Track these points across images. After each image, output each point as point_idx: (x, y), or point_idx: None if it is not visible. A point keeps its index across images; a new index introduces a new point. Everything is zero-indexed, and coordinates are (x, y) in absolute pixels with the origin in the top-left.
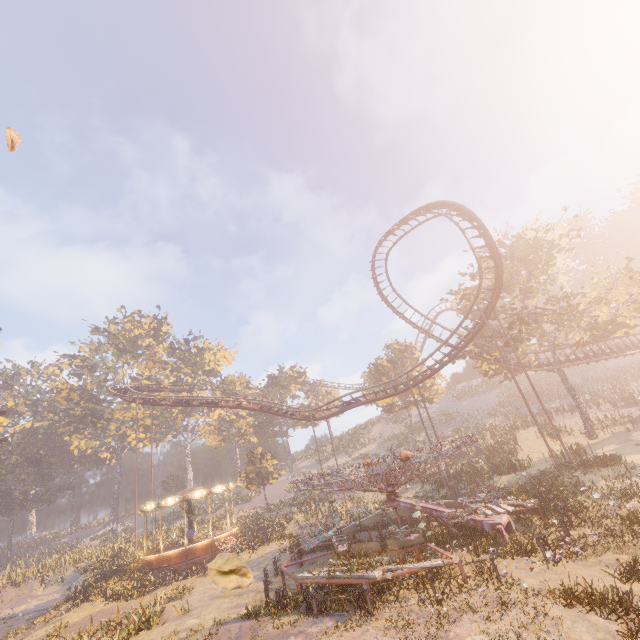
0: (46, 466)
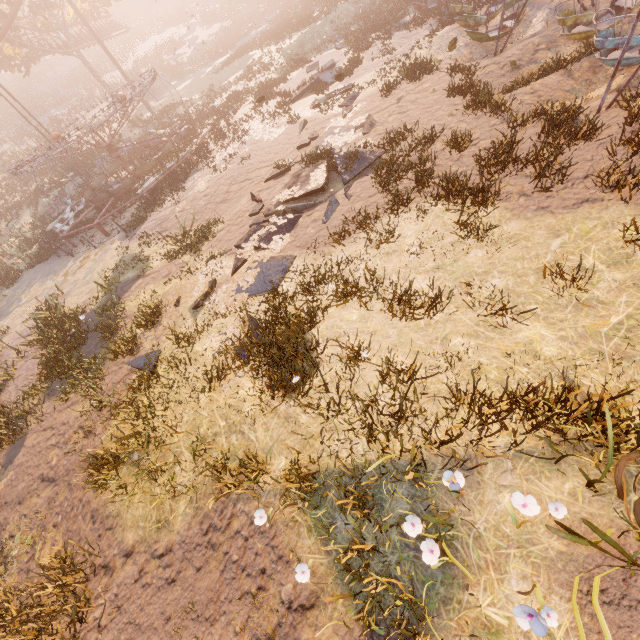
0: None
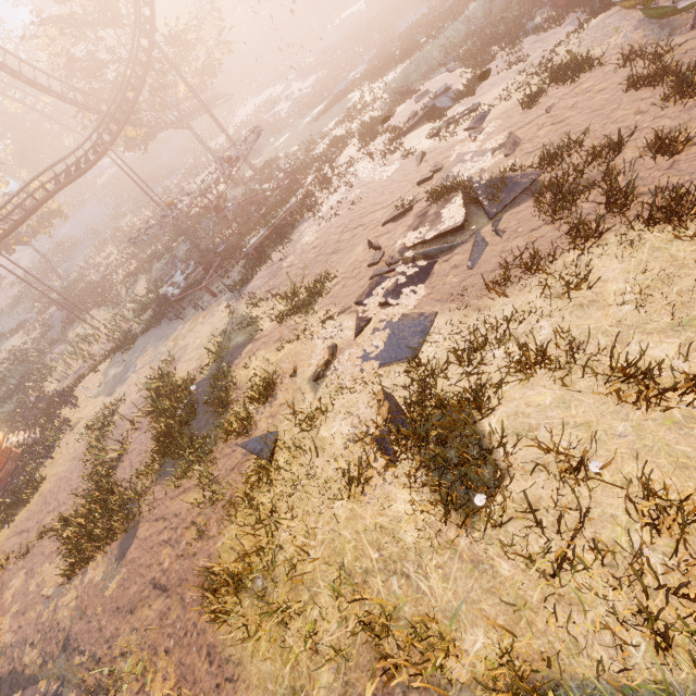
0: None
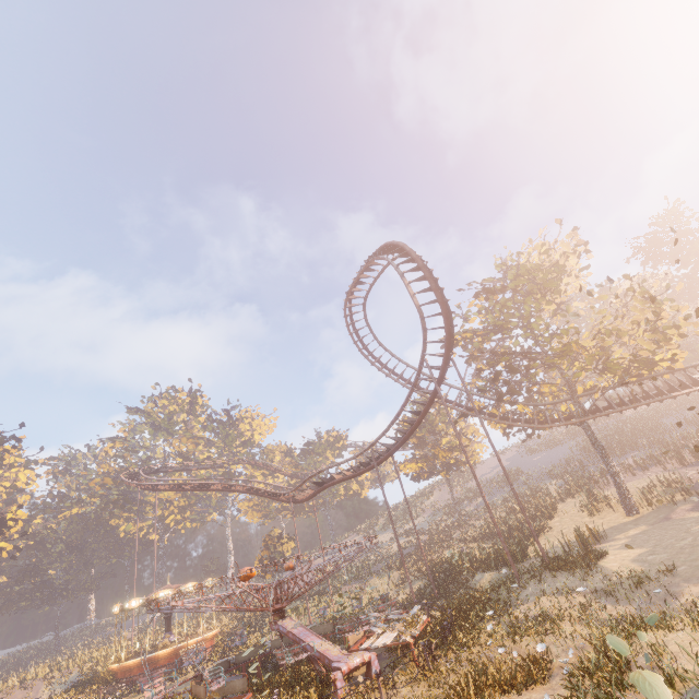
0: (91, 552)
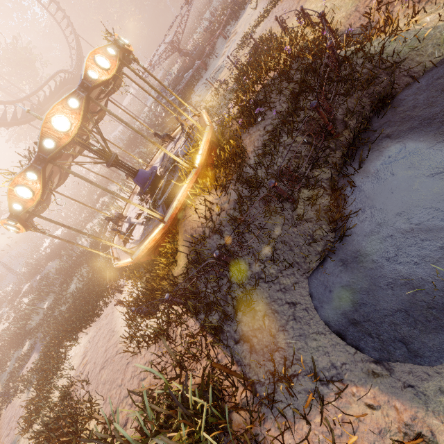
0: None
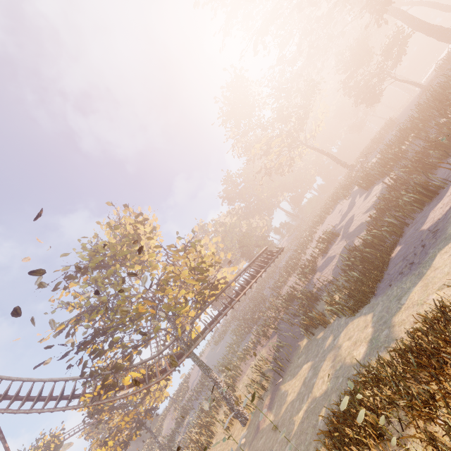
0: None
